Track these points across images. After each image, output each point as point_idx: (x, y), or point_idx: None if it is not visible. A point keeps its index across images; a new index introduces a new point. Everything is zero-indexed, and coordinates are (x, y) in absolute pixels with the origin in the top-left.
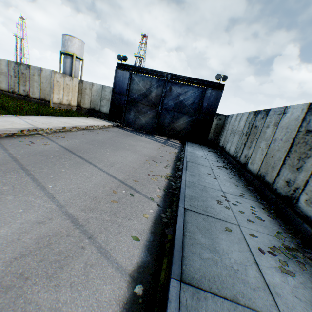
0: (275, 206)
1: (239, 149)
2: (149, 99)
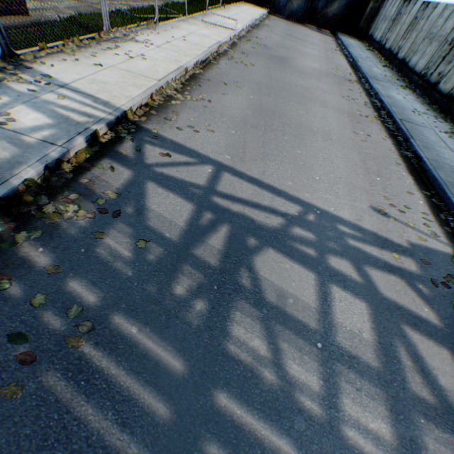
0: (389, 61)
1: (383, 35)
2: None
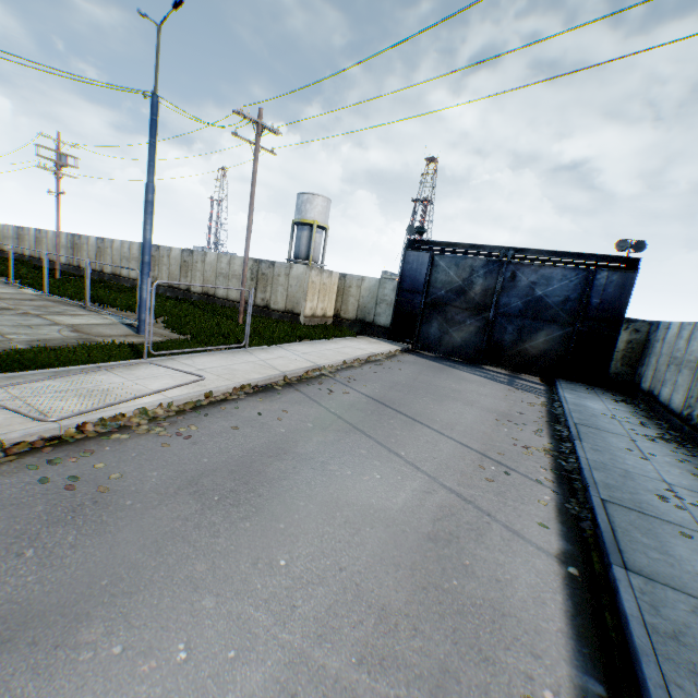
0: None
1: (693, 401)
2: (469, 298)
